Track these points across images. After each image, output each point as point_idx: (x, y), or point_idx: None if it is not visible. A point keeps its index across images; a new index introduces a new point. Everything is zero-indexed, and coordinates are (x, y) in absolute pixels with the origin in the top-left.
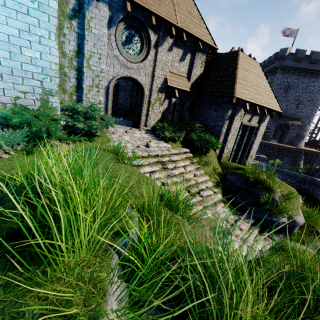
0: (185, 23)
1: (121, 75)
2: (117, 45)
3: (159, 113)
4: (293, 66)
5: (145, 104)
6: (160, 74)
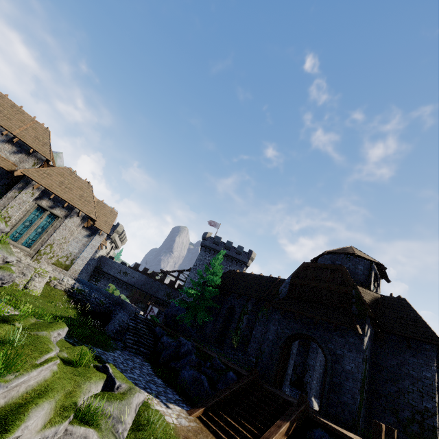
0: (25, 137)
1: None
2: None
3: None
4: (213, 247)
5: None
6: None
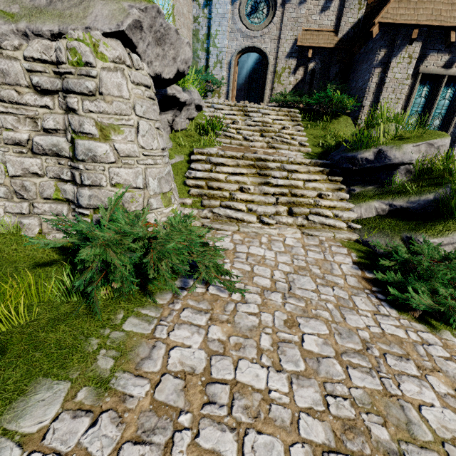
0: None
1: (243, 47)
2: (241, 18)
3: (289, 85)
4: None
5: (271, 75)
6: (289, 36)
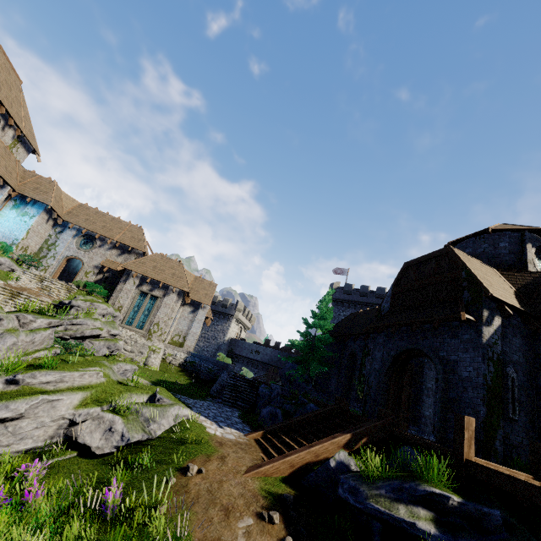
0: (124, 240)
1: (71, 255)
2: (77, 244)
3: (91, 280)
4: (344, 298)
5: (83, 272)
6: (99, 259)
